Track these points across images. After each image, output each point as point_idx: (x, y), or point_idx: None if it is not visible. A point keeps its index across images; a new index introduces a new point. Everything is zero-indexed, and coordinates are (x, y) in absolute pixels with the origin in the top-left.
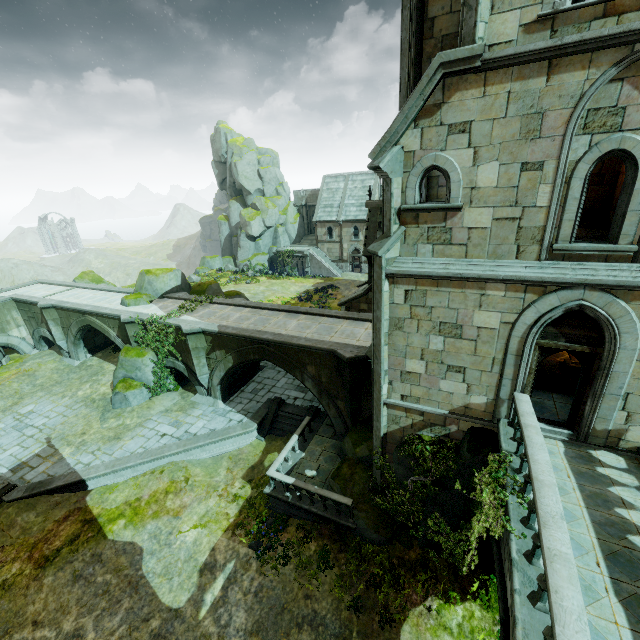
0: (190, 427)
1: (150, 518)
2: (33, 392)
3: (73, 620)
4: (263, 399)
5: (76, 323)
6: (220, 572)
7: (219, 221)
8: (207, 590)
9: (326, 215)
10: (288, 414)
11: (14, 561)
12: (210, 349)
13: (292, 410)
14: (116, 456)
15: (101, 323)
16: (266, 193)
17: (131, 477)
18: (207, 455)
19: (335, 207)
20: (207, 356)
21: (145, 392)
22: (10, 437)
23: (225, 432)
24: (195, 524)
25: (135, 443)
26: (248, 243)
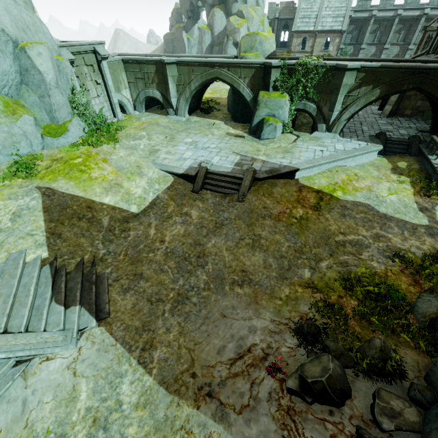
0: (335, 147)
1: (354, 191)
2: (176, 133)
3: (366, 231)
4: (366, 135)
5: (200, 77)
6: (434, 211)
7: (203, 30)
8: (435, 218)
9: (304, 25)
10: (395, 142)
11: (295, 208)
12: (355, 86)
13: (397, 139)
14: (304, 159)
15: (232, 74)
16: (248, 2)
17: (316, 173)
18: (353, 164)
19: (312, 18)
20: (347, 94)
21: (281, 128)
22: (203, 152)
23: (366, 149)
24: (388, 193)
25: (307, 154)
26: (234, 50)
